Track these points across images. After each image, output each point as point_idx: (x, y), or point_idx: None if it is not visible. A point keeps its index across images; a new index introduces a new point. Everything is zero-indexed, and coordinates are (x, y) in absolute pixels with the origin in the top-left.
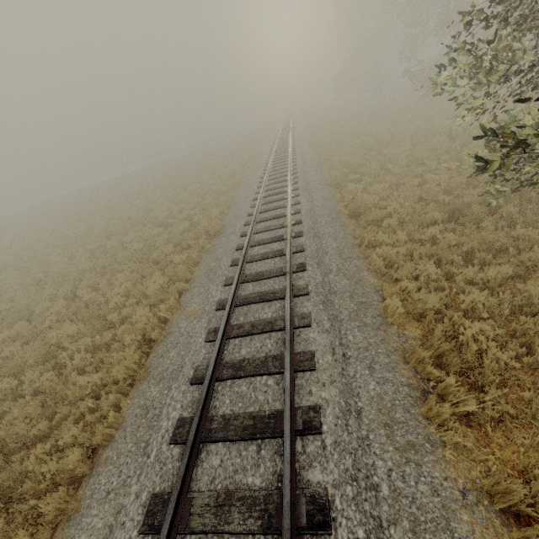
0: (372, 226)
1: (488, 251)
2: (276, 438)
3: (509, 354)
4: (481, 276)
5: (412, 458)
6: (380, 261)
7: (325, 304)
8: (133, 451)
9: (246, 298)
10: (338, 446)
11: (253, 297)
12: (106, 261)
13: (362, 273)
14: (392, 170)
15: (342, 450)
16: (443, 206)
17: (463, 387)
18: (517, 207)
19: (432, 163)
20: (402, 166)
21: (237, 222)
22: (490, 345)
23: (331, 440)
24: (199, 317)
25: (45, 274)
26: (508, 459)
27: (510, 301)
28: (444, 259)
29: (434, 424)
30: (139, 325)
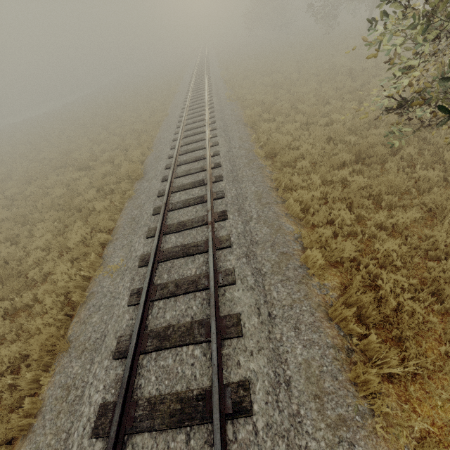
0: (287, 167)
1: (393, 193)
2: (206, 423)
3: (428, 310)
4: (391, 221)
5: (344, 436)
6: (297, 206)
7: (248, 257)
8: (53, 445)
9: (169, 252)
10: (271, 430)
11: (176, 251)
12: (26, 209)
13: (281, 219)
14: (302, 109)
15: (274, 434)
16: (349, 146)
17: (387, 349)
18: (416, 148)
19: (337, 103)
20: (311, 105)
21: (158, 165)
22: (406, 297)
23: (263, 424)
24: (122, 274)
25: None
26: (427, 415)
27: (417, 245)
28: (356, 204)
29: (362, 391)
30: (60, 284)
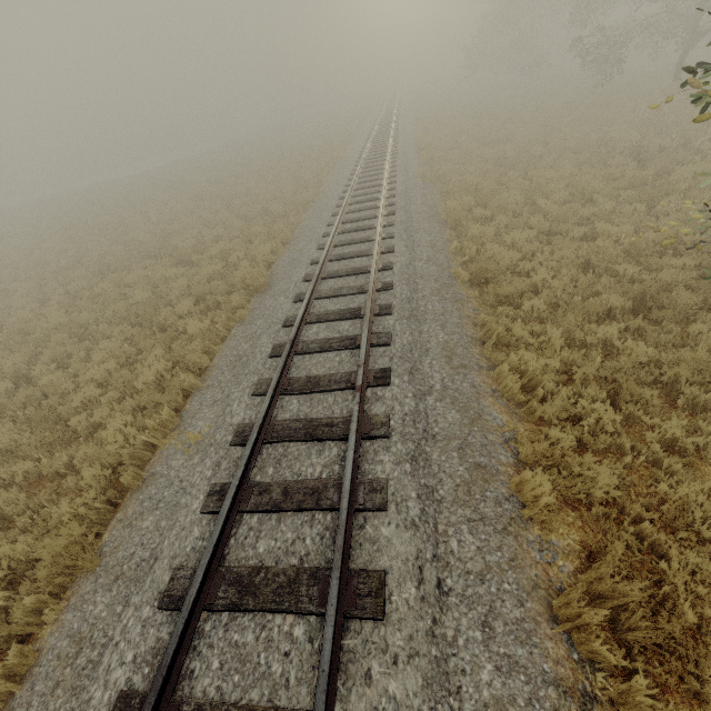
0: (505, 306)
1: (702, 383)
2: None
3: None
4: (695, 440)
5: None
6: (515, 380)
7: (415, 462)
8: None
9: (283, 428)
10: None
11: (294, 429)
12: (90, 316)
13: (483, 400)
14: (543, 207)
15: None
16: (623, 282)
17: None
18: None
19: (608, 203)
20: (559, 201)
21: (294, 273)
22: None
23: None
24: (204, 450)
25: (1, 325)
26: None
27: None
28: (627, 394)
29: None
30: (110, 448)
